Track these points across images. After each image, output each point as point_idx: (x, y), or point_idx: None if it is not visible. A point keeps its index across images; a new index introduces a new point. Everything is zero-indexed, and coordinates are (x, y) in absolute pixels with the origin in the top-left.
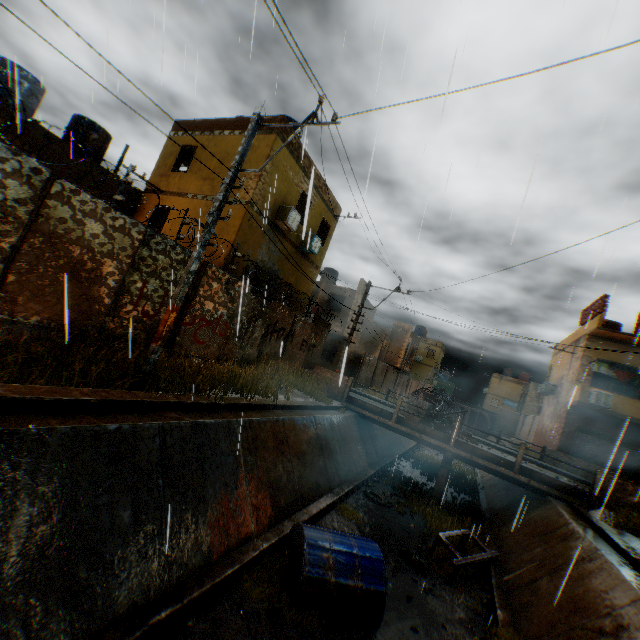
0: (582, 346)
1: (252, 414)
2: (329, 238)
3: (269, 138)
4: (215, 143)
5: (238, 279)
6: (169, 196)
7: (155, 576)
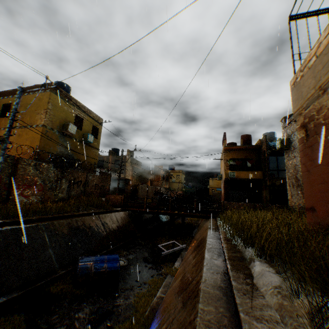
0: (223, 155)
1: (55, 220)
2: (100, 134)
3: (47, 93)
4: (21, 100)
5: (42, 162)
6: (2, 130)
7: None
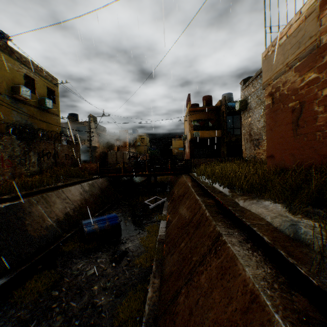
0: (188, 116)
1: (43, 194)
2: (57, 97)
3: None
4: None
5: (4, 135)
6: None
7: (14, 261)
